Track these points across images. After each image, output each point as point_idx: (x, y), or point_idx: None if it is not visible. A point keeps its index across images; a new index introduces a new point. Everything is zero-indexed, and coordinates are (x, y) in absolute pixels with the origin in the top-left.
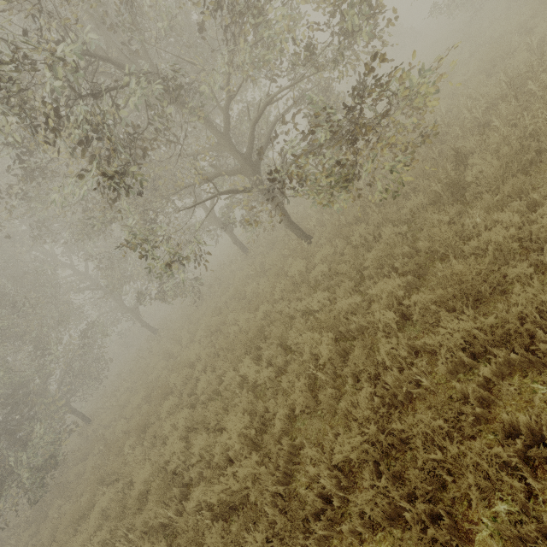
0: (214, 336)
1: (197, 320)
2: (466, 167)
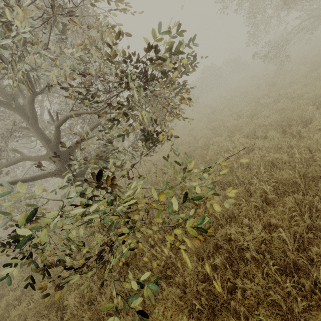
0: (1, 288)
1: None
2: (239, 262)
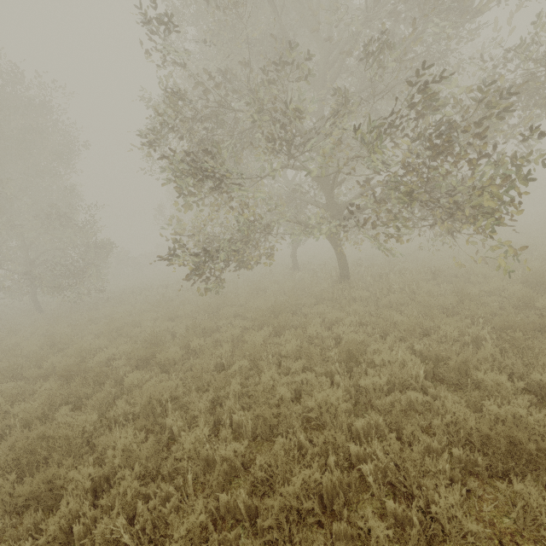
0: None
1: None
2: None
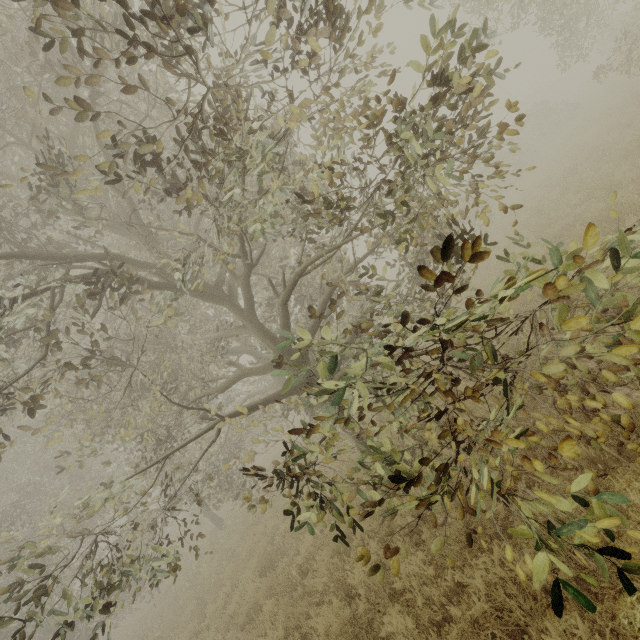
0: (243, 633)
1: (250, 550)
2: None
